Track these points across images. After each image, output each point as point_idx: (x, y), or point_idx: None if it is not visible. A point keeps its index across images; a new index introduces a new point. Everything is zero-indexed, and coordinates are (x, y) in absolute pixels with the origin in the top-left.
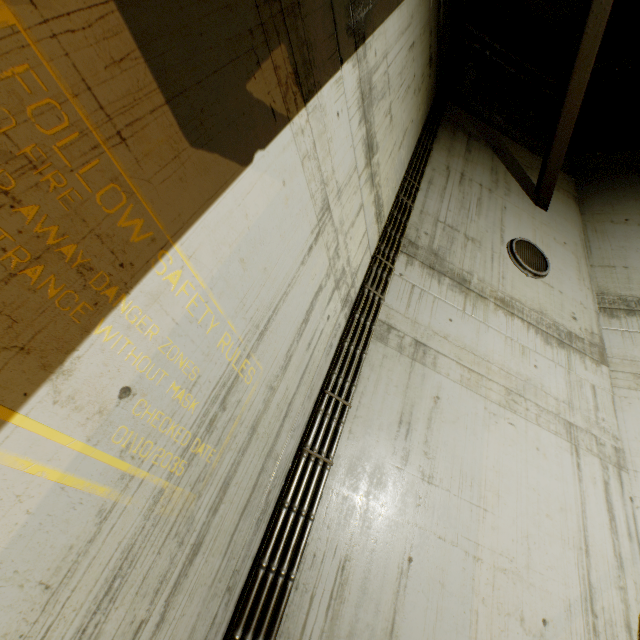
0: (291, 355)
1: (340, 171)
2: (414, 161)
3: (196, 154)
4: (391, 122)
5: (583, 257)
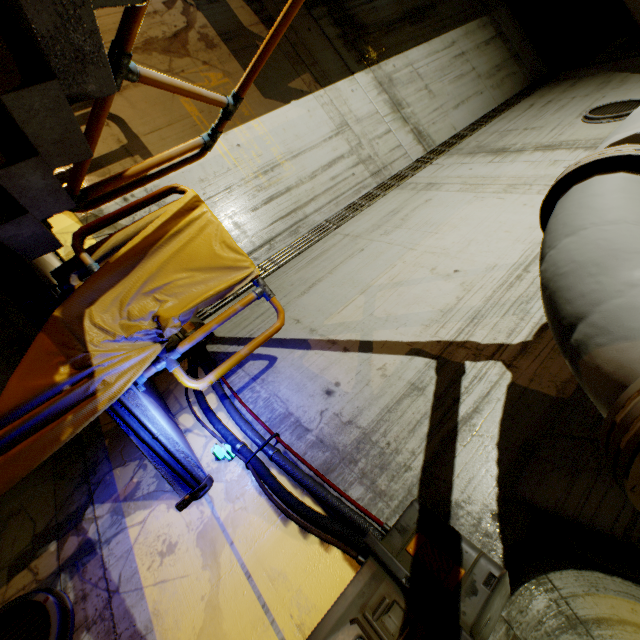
0: (316, 175)
1: (358, 112)
2: (486, 114)
3: (266, 100)
4: (431, 94)
5: None
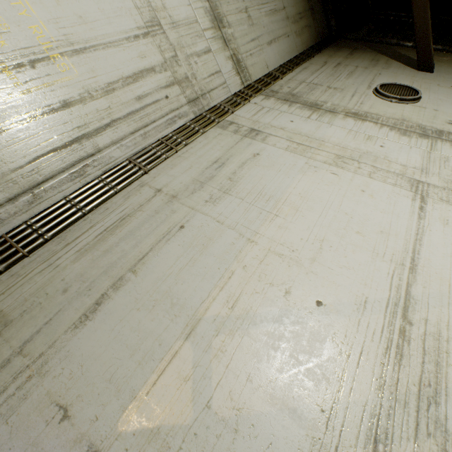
0: (115, 89)
1: (175, 13)
2: (291, 59)
3: None
4: (250, 20)
5: None
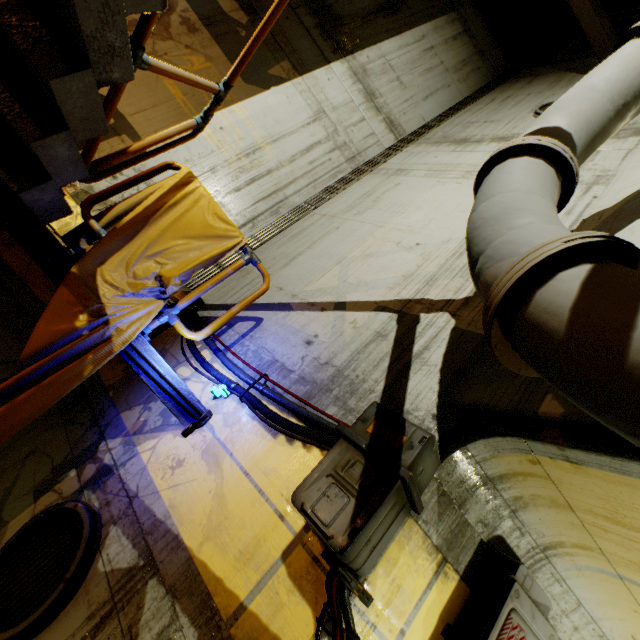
0: (296, 159)
1: (334, 100)
2: (452, 106)
3: (247, 86)
4: (402, 85)
5: None
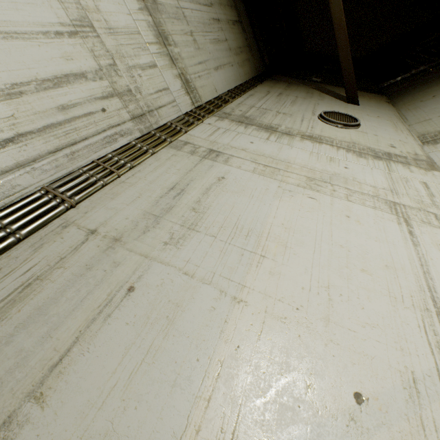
0: (24, 93)
1: (111, 18)
2: (237, 86)
3: None
4: (196, 44)
5: (399, 122)
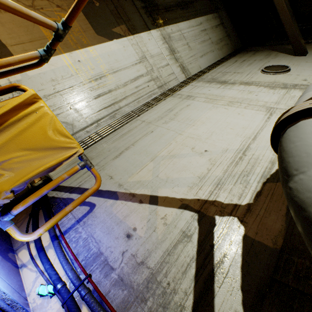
0: (127, 84)
1: (152, 52)
2: (215, 62)
3: (98, 36)
4: (189, 48)
5: None
